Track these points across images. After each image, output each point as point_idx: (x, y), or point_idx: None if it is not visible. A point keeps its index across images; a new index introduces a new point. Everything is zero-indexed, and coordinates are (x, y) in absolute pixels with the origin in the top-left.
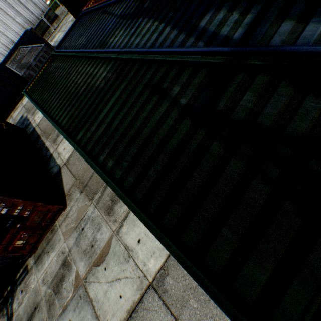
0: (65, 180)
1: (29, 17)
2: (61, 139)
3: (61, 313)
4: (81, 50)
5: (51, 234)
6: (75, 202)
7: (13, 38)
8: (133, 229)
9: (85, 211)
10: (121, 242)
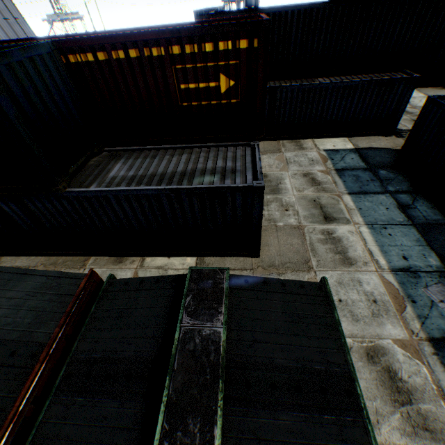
0: None
1: None
2: None
3: None
4: None
5: None
6: None
7: None
8: None
9: None
10: None
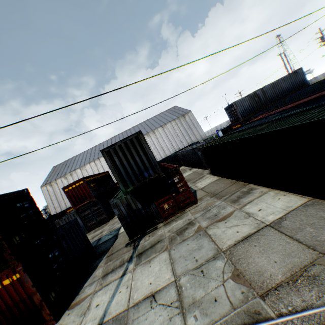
0: (198, 194)
1: (194, 140)
2: (200, 181)
3: (181, 241)
4: (247, 127)
5: (181, 214)
6: (205, 201)
7: (180, 147)
8: (255, 206)
9: (213, 203)
10: (242, 211)
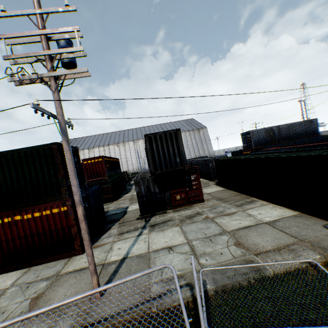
0: (205, 197)
1: (202, 155)
2: (206, 188)
3: (191, 223)
4: (261, 153)
5: (189, 206)
6: (211, 202)
7: (187, 157)
8: (255, 211)
9: (219, 204)
10: (245, 212)
